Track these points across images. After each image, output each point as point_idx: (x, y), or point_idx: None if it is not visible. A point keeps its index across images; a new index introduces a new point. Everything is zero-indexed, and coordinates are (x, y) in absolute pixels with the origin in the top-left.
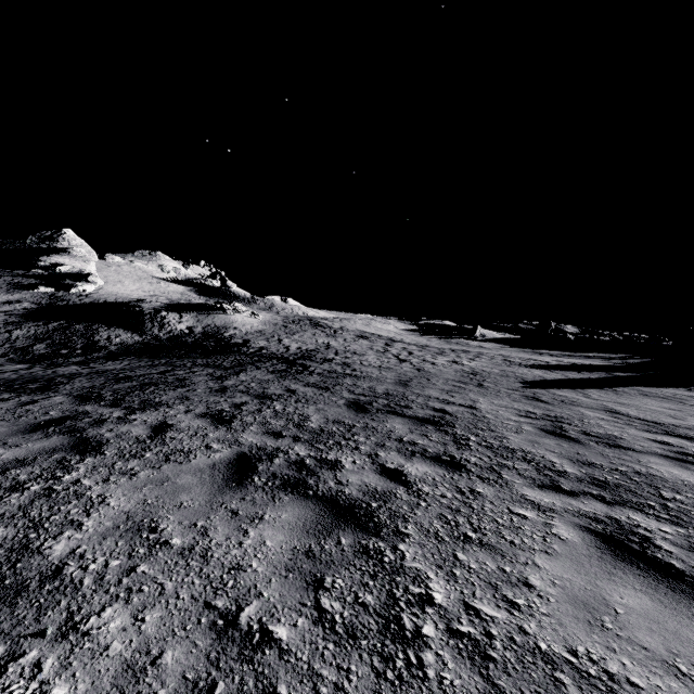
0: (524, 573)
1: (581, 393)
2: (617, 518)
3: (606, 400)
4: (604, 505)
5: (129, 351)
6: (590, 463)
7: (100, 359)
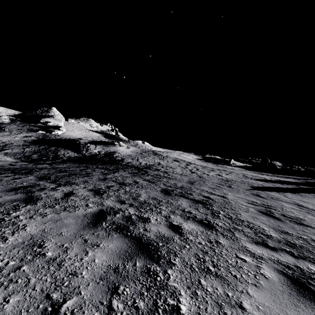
0: (240, 298)
1: (282, 194)
2: (301, 267)
3: (296, 199)
4: (293, 258)
5: (71, 160)
6: (285, 232)
7: (58, 162)
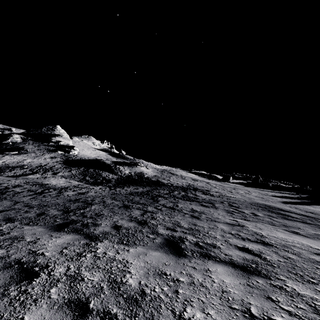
0: None
1: (303, 206)
2: None
3: (314, 209)
4: None
5: (122, 182)
6: None
7: (119, 185)
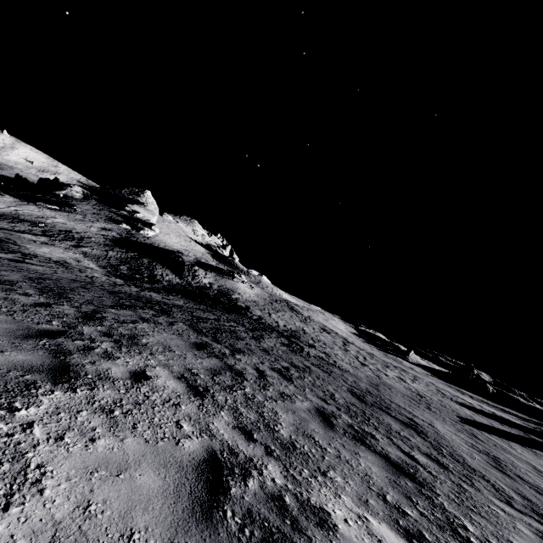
0: (509, 538)
1: (507, 443)
2: None
3: (529, 457)
4: None
5: (175, 289)
6: (528, 499)
7: (161, 290)
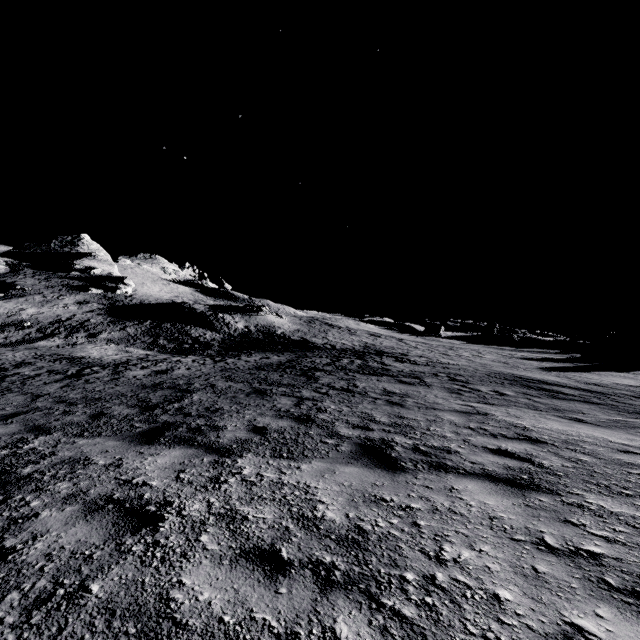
0: None
1: (579, 374)
2: None
3: (598, 377)
4: None
5: (233, 346)
6: (634, 396)
7: (230, 352)
